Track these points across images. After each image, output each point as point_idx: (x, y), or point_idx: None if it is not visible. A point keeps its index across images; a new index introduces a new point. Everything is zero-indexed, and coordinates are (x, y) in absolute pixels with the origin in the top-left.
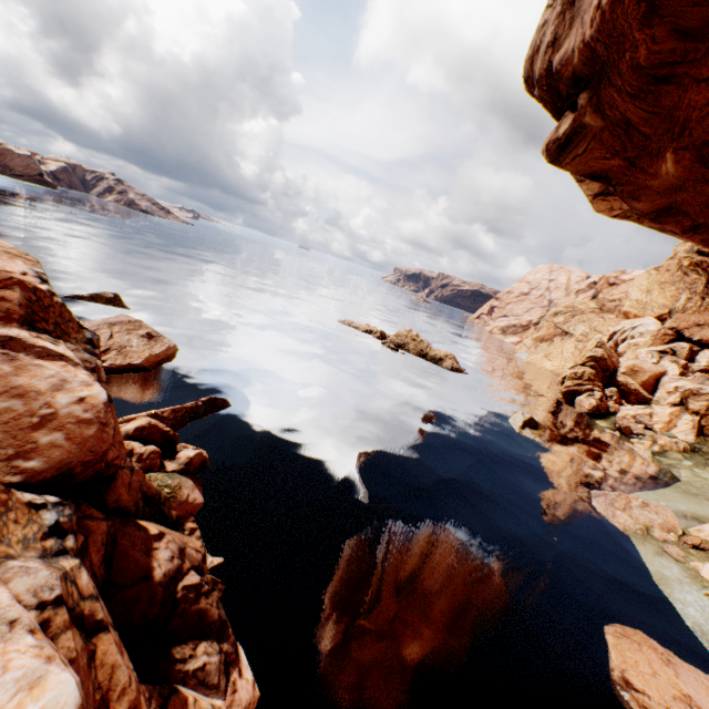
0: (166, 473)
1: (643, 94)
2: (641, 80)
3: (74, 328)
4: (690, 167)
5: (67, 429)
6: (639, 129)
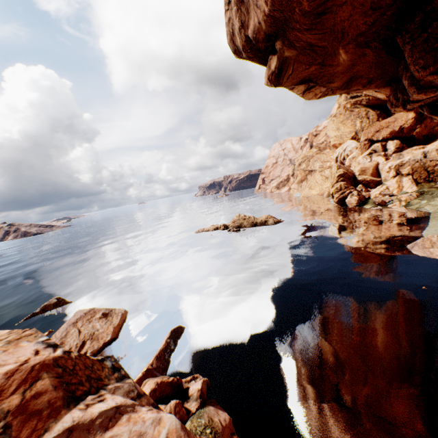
0: (195, 416)
1: (314, 26)
2: (310, 19)
3: (98, 368)
4: (354, 52)
5: None
6: (318, 45)
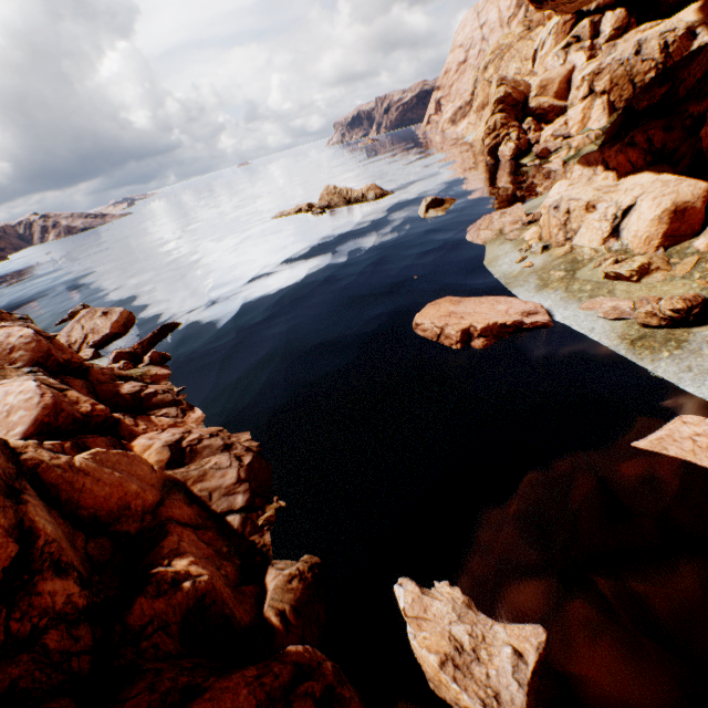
0: (138, 369)
1: None
2: None
3: (8, 316)
4: None
5: (23, 349)
6: None
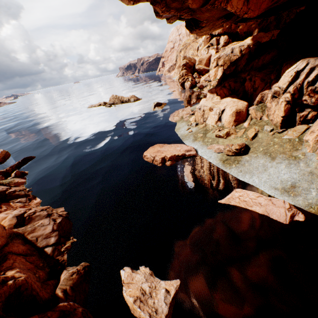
0: (7, 179)
1: None
2: None
3: None
4: None
5: None
6: None
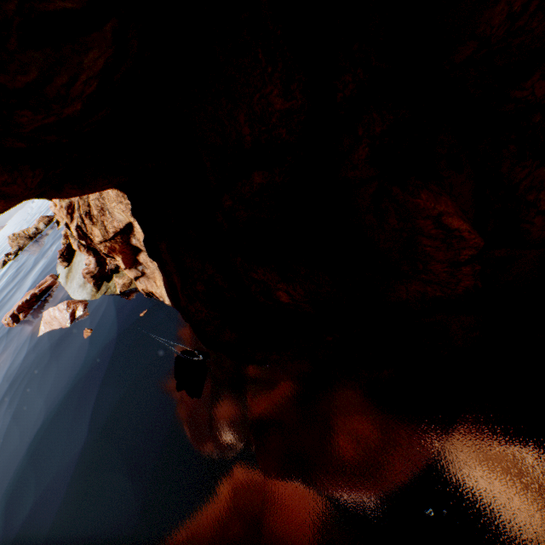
0: None
1: None
2: None
3: None
4: None
5: None
6: None
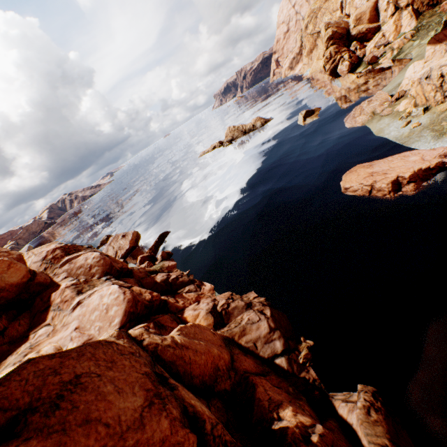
0: (156, 265)
1: None
2: None
3: (81, 247)
4: None
5: (97, 265)
6: None
